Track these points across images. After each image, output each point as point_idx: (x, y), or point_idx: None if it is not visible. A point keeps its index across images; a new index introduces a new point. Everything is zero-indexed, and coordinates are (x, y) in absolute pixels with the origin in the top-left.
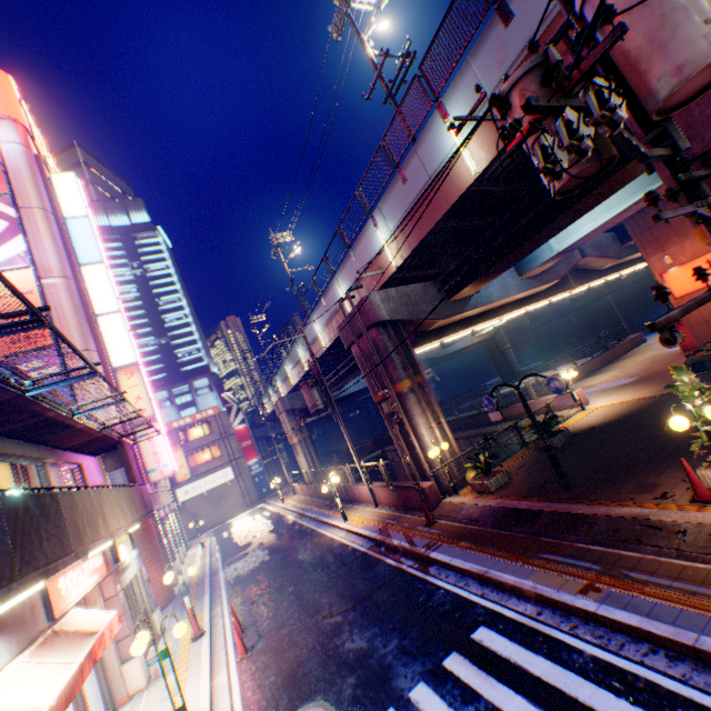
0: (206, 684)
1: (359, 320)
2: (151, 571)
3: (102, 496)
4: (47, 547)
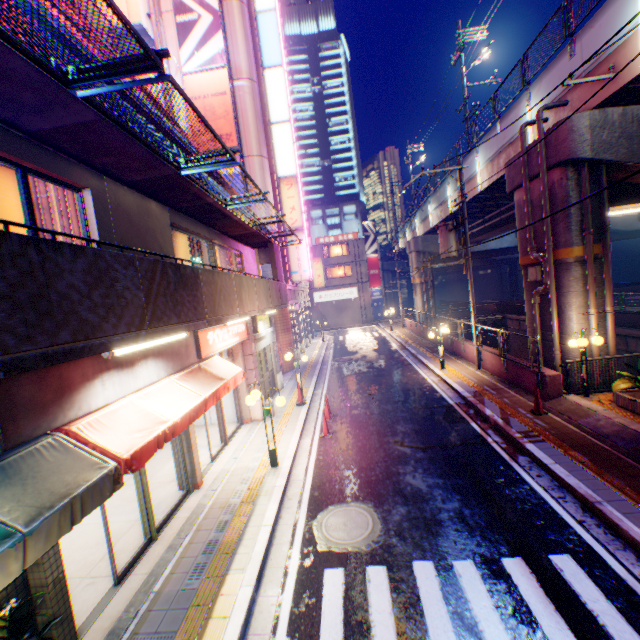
0: (294, 441)
1: (540, 155)
2: (282, 345)
3: (241, 281)
4: (179, 310)
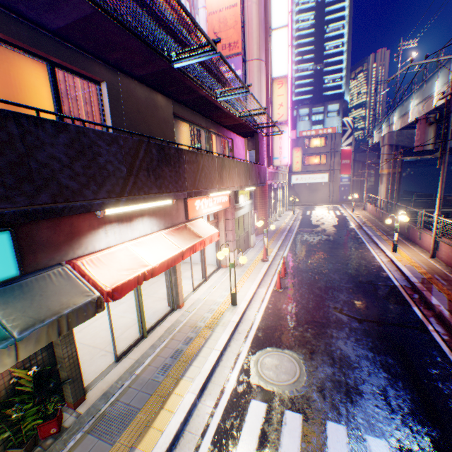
0: (252, 289)
1: None
2: (259, 214)
3: (223, 163)
4: (160, 182)
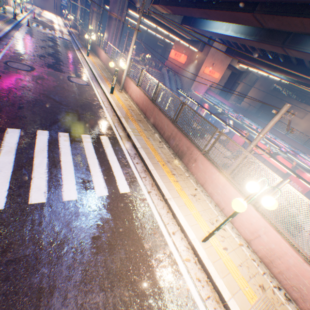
0: (26, 15)
1: None
2: None
3: None
4: None
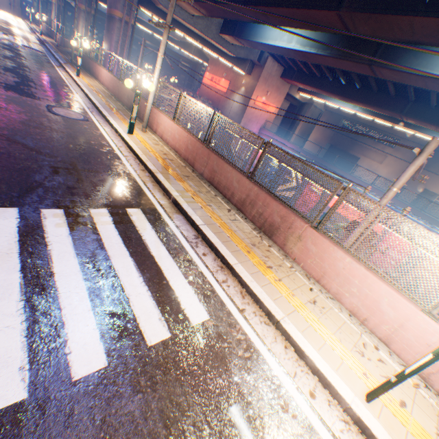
0: None
1: None
2: None
3: None
4: None
